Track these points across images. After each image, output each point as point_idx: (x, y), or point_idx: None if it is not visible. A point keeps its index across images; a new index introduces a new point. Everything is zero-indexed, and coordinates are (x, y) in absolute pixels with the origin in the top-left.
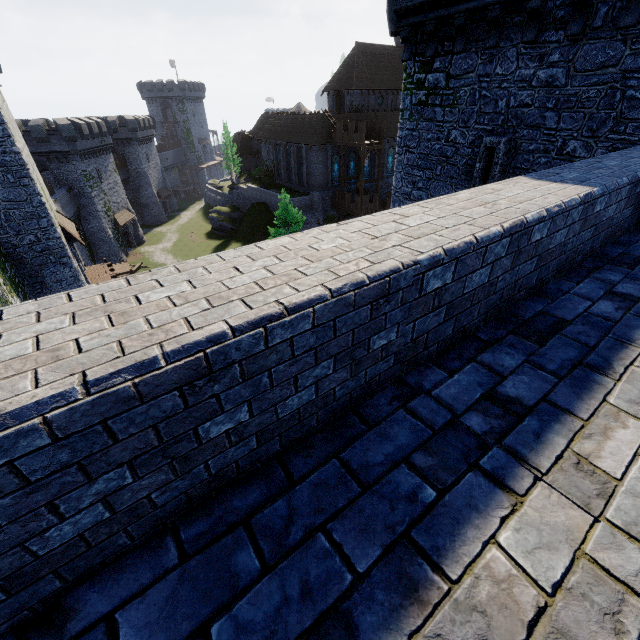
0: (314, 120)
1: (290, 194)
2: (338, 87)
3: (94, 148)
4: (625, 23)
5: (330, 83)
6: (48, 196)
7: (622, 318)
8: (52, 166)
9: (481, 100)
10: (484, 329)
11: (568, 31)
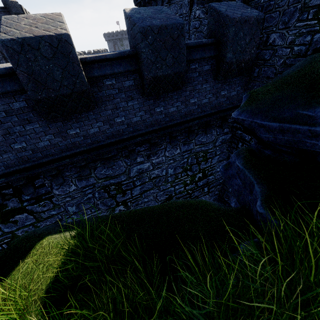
0: None
1: None
2: None
3: None
4: None
5: None
6: None
7: None
8: None
9: None
10: None
11: (166, 2)
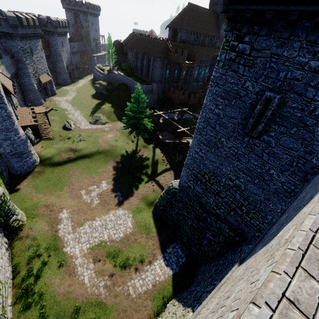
0: (160, 43)
1: (141, 82)
2: (175, 26)
3: (29, 34)
4: None
5: (171, 23)
6: None
7: None
8: (2, 40)
9: (269, 68)
10: None
11: None
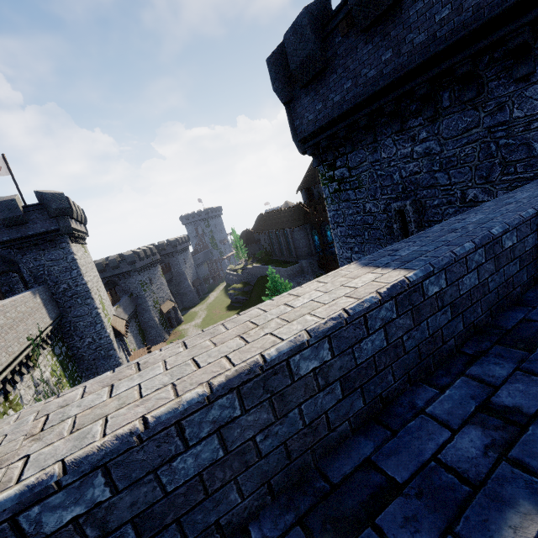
0: (292, 211)
1: (284, 265)
2: (307, 185)
3: (147, 264)
4: (467, 97)
5: (301, 184)
6: (108, 305)
7: (493, 471)
8: (121, 282)
9: (379, 178)
10: (272, 507)
11: (424, 116)
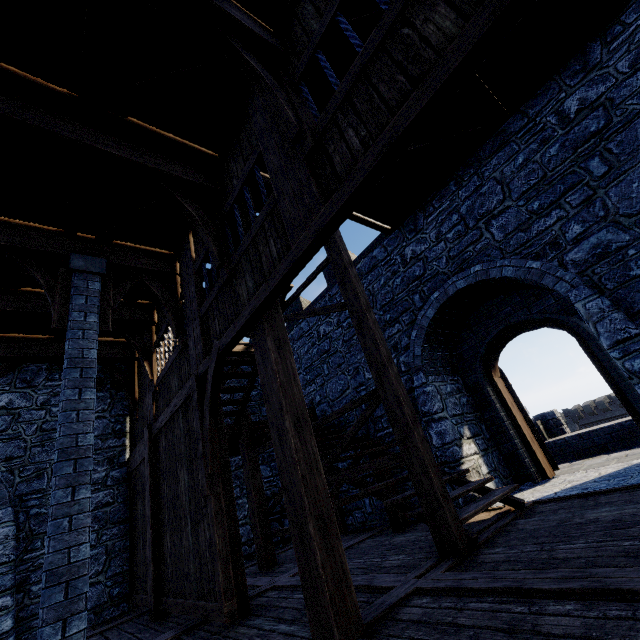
0: None
1: None
2: None
3: None
4: None
5: None
6: None
7: None
8: None
9: None
10: None
11: None
